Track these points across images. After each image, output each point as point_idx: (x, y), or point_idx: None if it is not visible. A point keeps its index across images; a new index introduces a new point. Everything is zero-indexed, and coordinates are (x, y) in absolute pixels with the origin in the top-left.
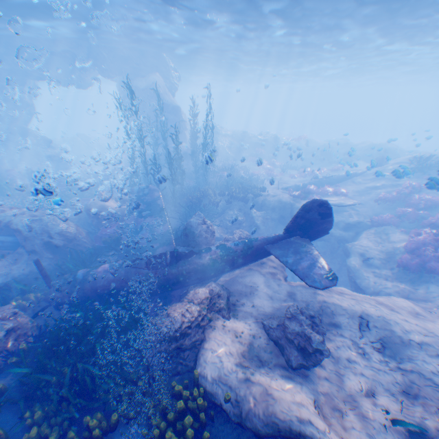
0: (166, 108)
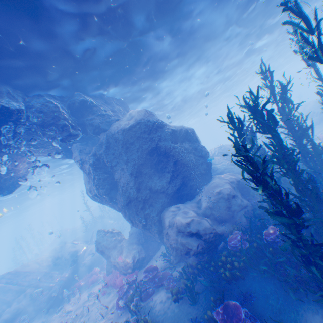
0: (175, 136)
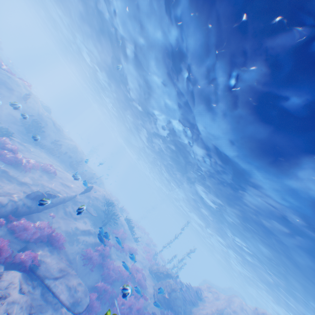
0: None
